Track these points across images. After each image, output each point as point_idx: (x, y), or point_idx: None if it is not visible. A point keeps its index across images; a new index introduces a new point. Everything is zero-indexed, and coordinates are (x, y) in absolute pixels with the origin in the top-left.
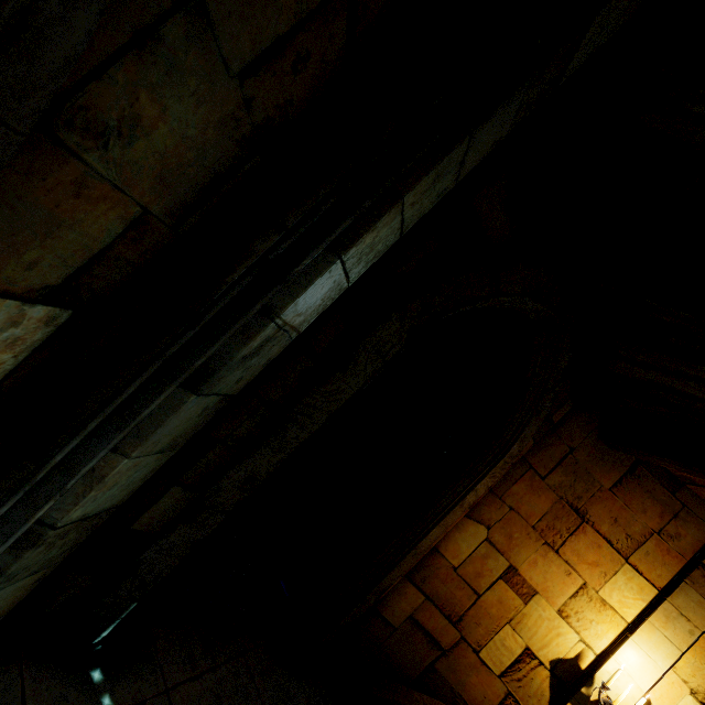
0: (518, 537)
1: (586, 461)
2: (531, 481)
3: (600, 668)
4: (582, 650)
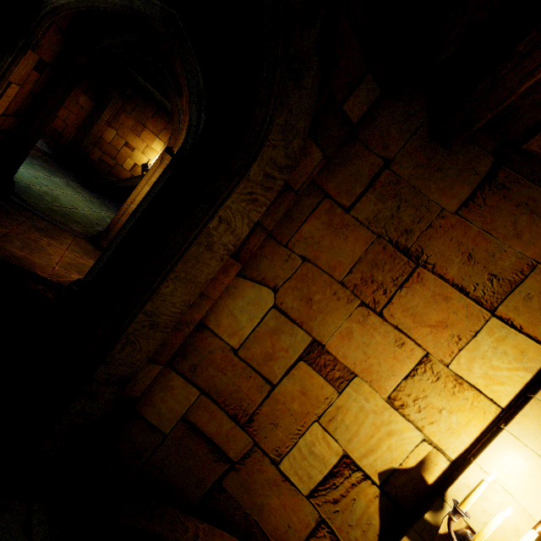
0: (320, 299)
1: (413, 175)
2: (330, 217)
3: (455, 480)
4: (427, 455)
